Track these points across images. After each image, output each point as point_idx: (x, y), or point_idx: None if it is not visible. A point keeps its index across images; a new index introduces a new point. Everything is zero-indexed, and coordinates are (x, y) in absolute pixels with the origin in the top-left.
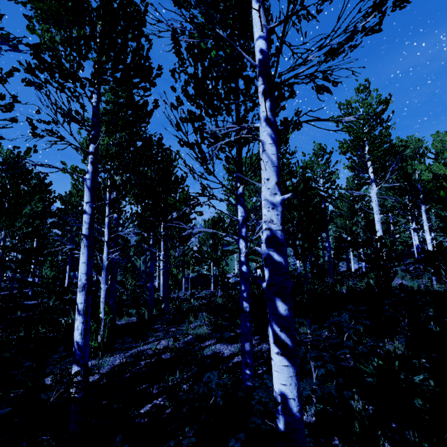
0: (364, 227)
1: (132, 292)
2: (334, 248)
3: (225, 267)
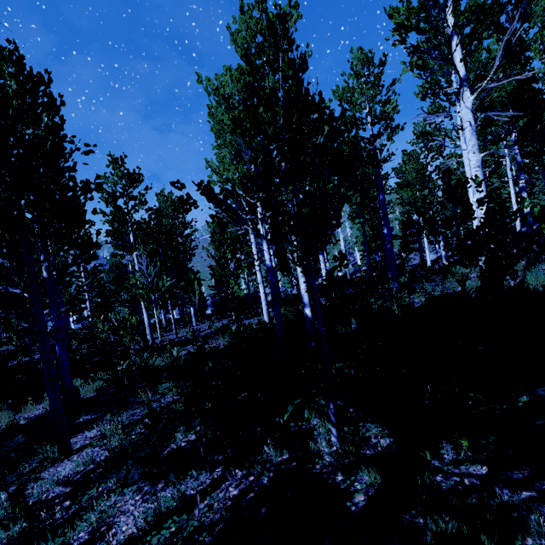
0: (443, 199)
1: (107, 341)
2: (400, 237)
3: (236, 288)
